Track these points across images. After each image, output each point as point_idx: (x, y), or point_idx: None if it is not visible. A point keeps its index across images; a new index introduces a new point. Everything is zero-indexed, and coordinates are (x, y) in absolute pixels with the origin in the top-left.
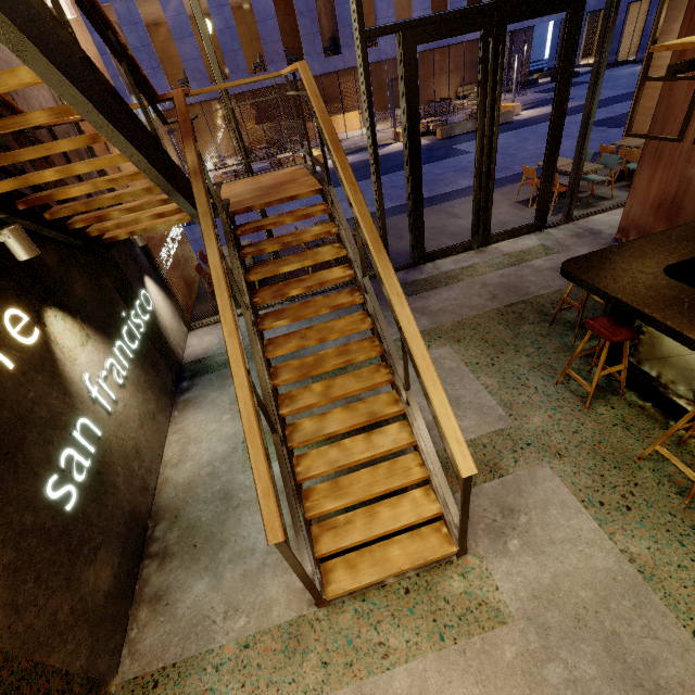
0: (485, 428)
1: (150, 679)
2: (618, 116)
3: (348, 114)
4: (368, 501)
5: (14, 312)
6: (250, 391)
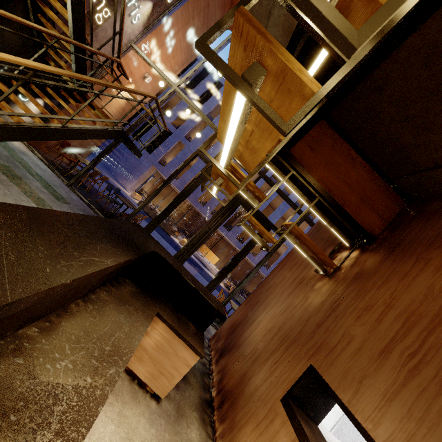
0: None
1: None
2: None
3: (214, 254)
4: None
5: None
6: None
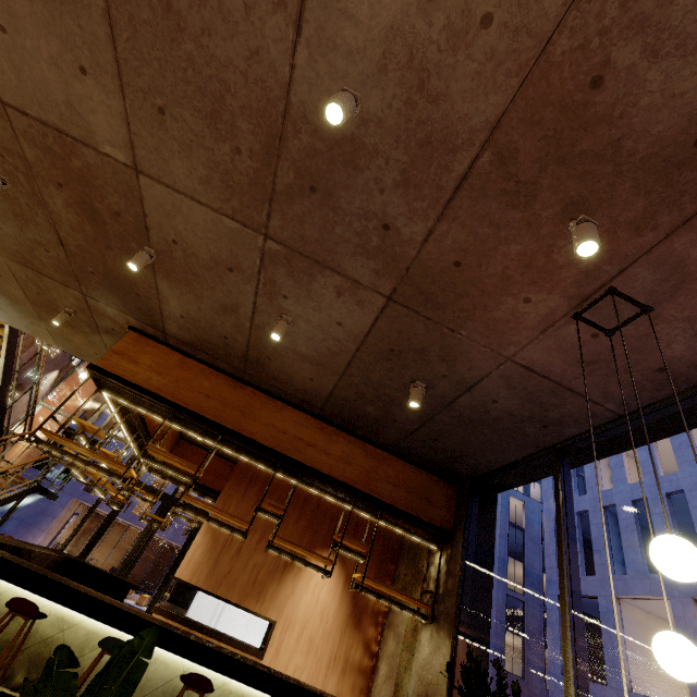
0: None
1: None
2: None
3: None
4: None
5: None
6: None
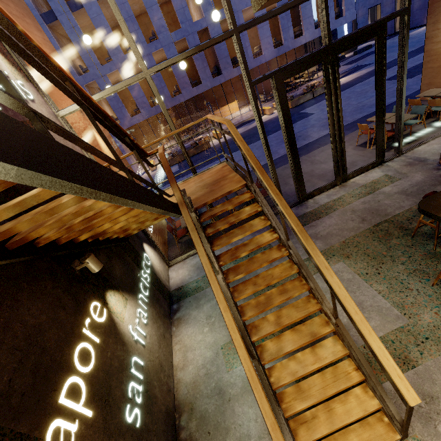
0: (389, 326)
1: None
2: (409, 70)
3: (230, 104)
4: None
5: (94, 304)
6: (246, 350)
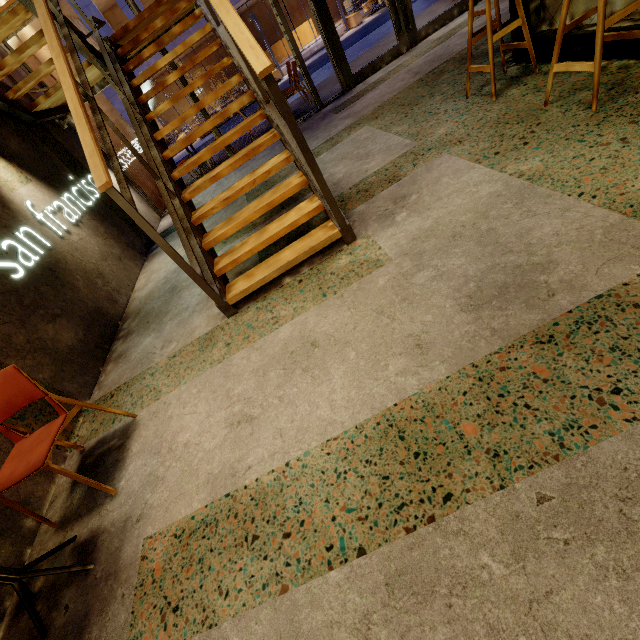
0: (390, 158)
1: (109, 395)
2: None
3: (299, 27)
4: (278, 246)
5: None
6: (75, 90)
